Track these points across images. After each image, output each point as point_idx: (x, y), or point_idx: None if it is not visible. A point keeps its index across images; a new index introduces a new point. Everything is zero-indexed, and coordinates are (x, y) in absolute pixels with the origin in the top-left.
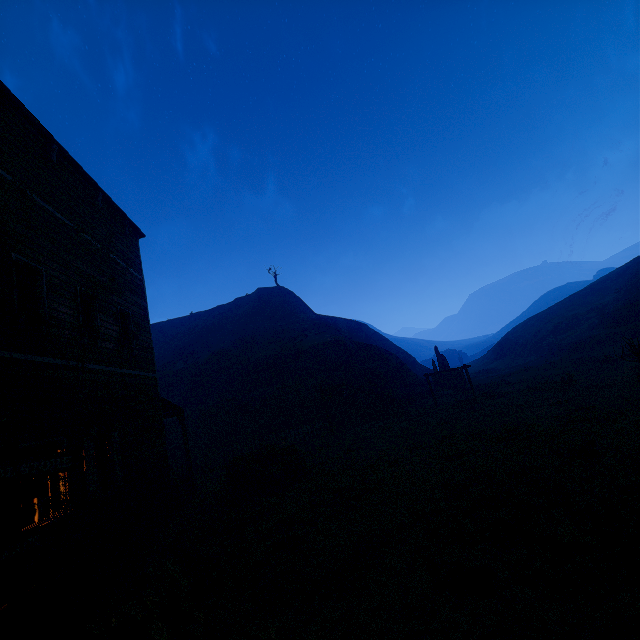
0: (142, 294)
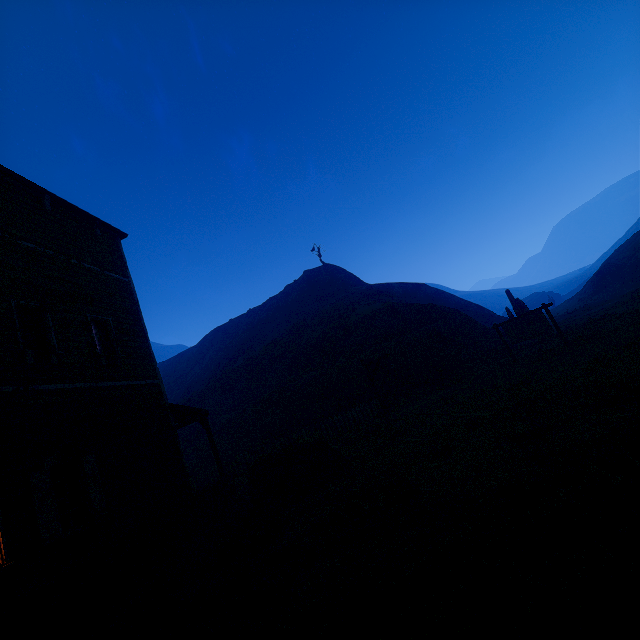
0: (130, 297)
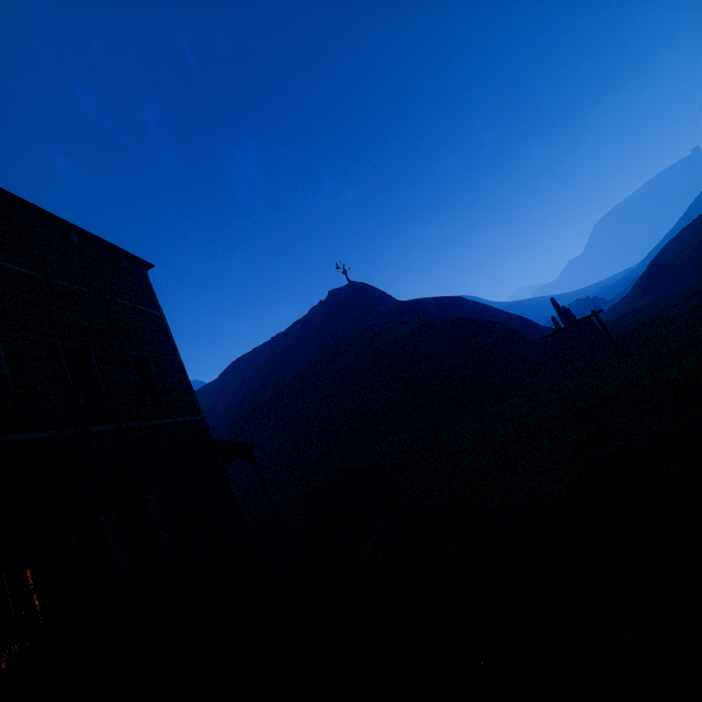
0: (164, 331)
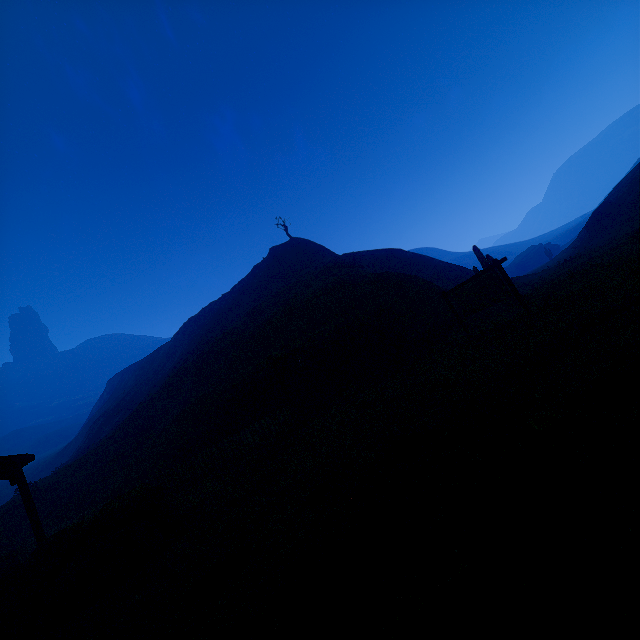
0: None
